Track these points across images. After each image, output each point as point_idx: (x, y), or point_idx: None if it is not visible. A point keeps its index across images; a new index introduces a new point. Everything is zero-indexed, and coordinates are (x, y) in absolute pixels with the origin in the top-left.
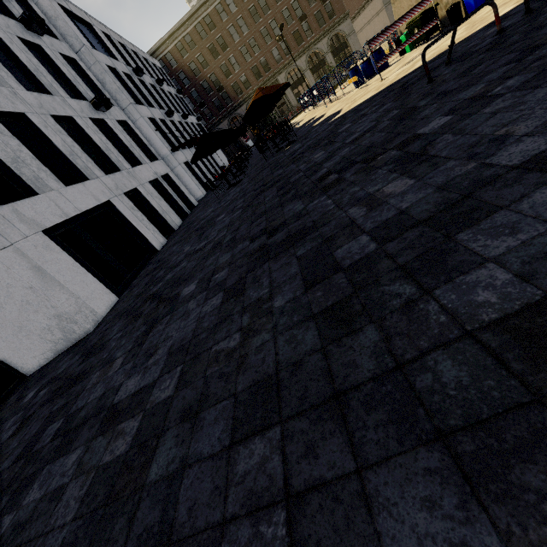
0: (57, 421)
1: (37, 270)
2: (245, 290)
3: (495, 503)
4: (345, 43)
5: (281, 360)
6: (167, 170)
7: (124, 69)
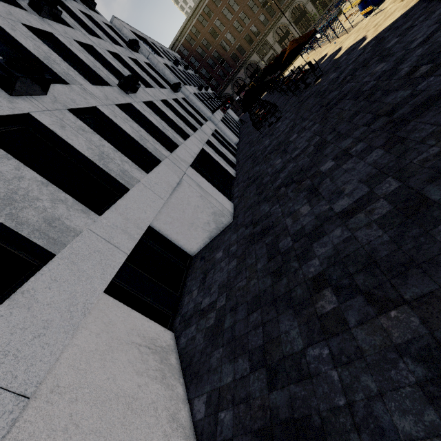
0: (284, 240)
1: (199, 187)
2: (406, 137)
3: None
4: None
5: None
6: (214, 127)
7: (169, 64)
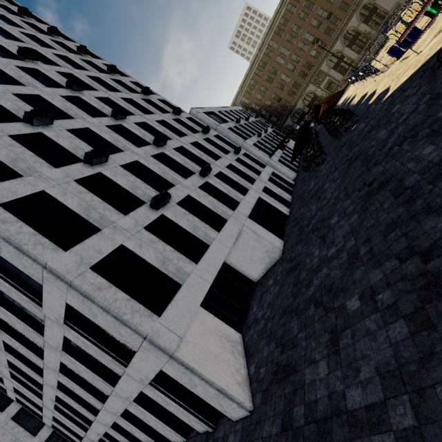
0: (303, 273)
1: (254, 233)
2: (368, 208)
3: None
4: (374, 7)
5: (393, 218)
6: (272, 170)
7: (232, 125)
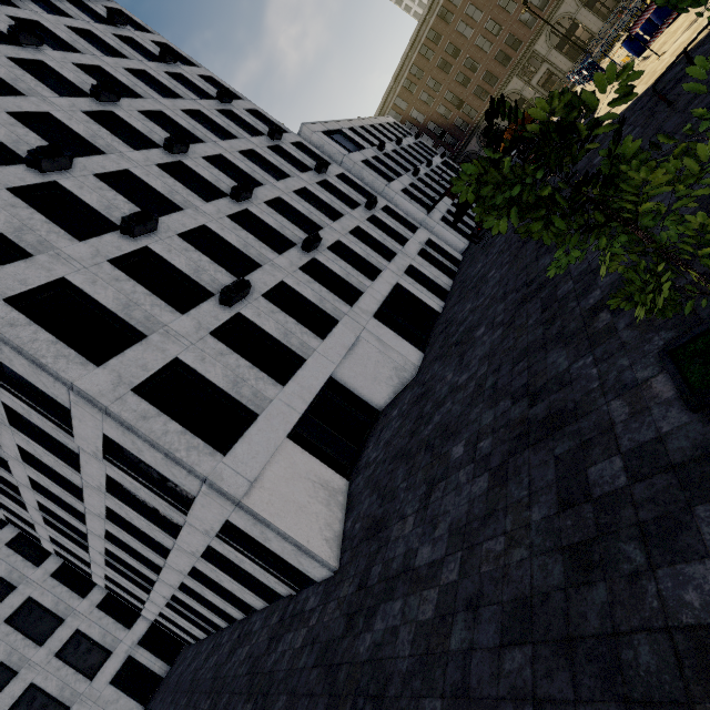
0: (428, 405)
1: (379, 341)
2: (514, 322)
3: (567, 346)
4: None
5: (529, 342)
6: (427, 235)
7: (371, 154)
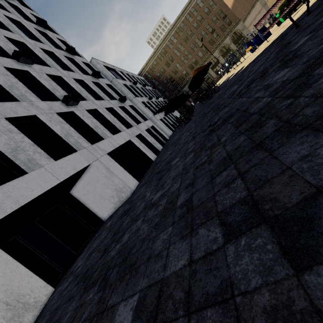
0: (127, 220)
1: (107, 169)
2: (205, 145)
3: None
4: (241, 35)
5: (229, 151)
6: (152, 124)
7: (129, 84)
